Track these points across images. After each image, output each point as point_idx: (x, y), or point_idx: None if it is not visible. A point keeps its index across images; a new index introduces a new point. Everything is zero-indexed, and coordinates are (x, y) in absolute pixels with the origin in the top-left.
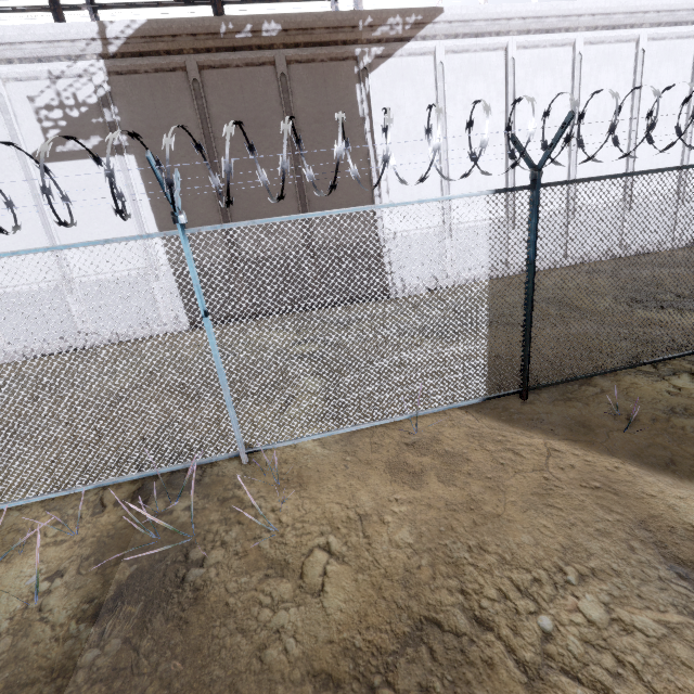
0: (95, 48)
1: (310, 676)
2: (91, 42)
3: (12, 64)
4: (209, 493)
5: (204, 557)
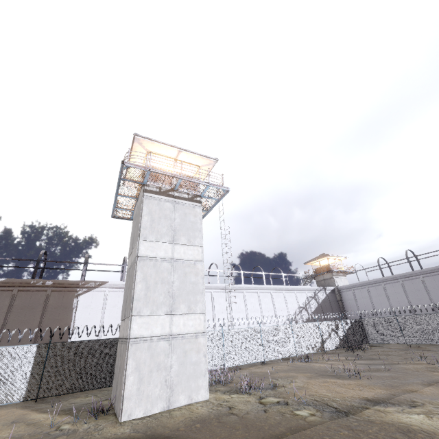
0: None
1: None
2: None
3: None
4: None
5: None
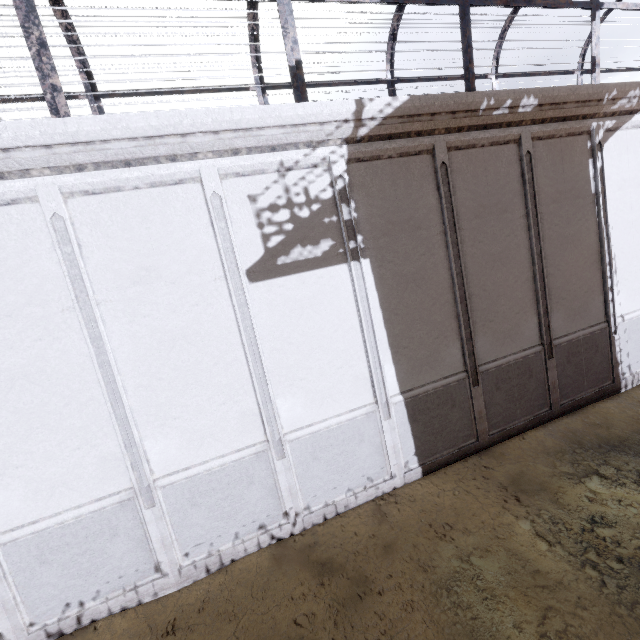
0: (344, 131)
1: None
2: (342, 124)
3: (236, 155)
4: None
5: None
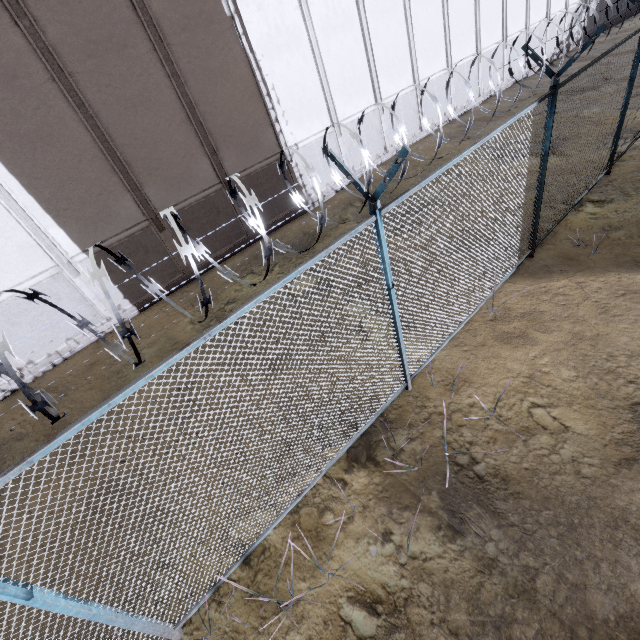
0: None
1: (618, 465)
2: None
3: None
4: (410, 423)
5: (472, 458)
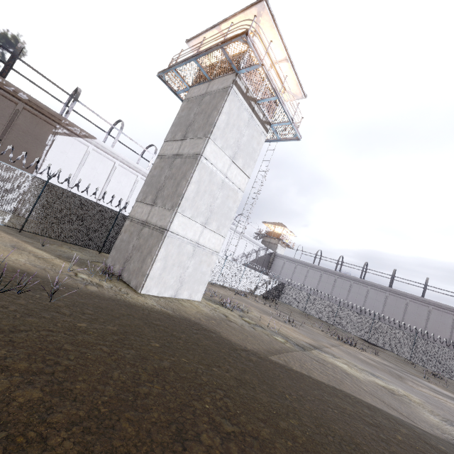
0: None
1: None
2: None
3: None
4: None
5: None
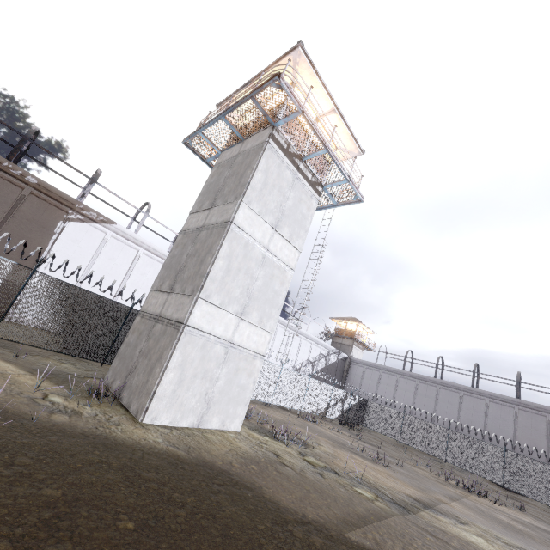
0: None
1: None
2: None
3: None
4: None
5: None
